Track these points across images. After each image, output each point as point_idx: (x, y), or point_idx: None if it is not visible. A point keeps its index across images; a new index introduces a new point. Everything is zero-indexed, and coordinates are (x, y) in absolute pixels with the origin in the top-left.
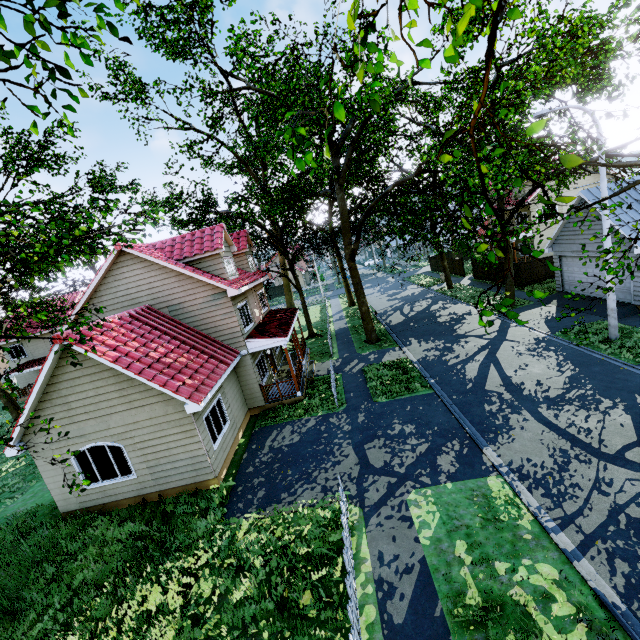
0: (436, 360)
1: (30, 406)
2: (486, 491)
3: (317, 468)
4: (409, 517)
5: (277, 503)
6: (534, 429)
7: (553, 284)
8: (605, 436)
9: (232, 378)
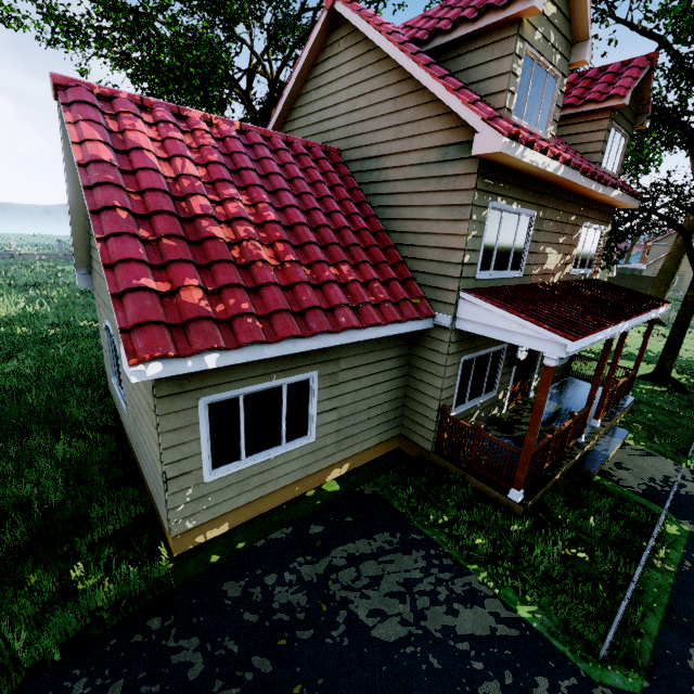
0: None
1: (71, 220)
2: None
3: None
4: None
5: None
6: None
7: None
8: None
9: (389, 358)
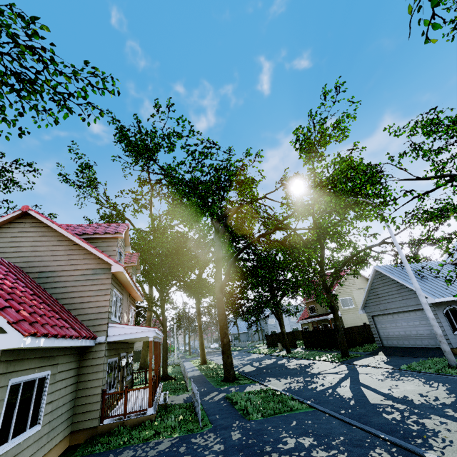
0: (302, 388)
1: None
2: None
3: None
4: None
5: None
6: None
7: (370, 346)
8: None
9: (72, 368)
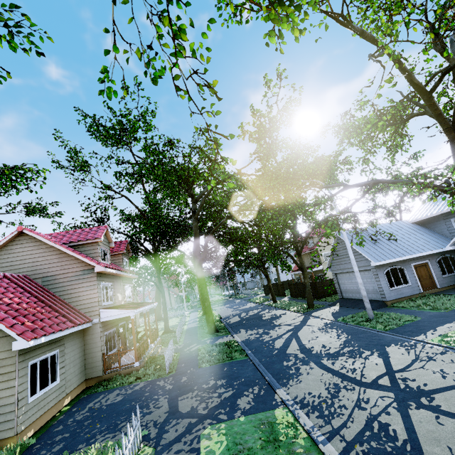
0: (255, 339)
1: None
2: (272, 419)
3: (127, 419)
4: (198, 448)
5: (70, 454)
6: (316, 373)
7: (338, 296)
8: (365, 371)
9: (78, 343)
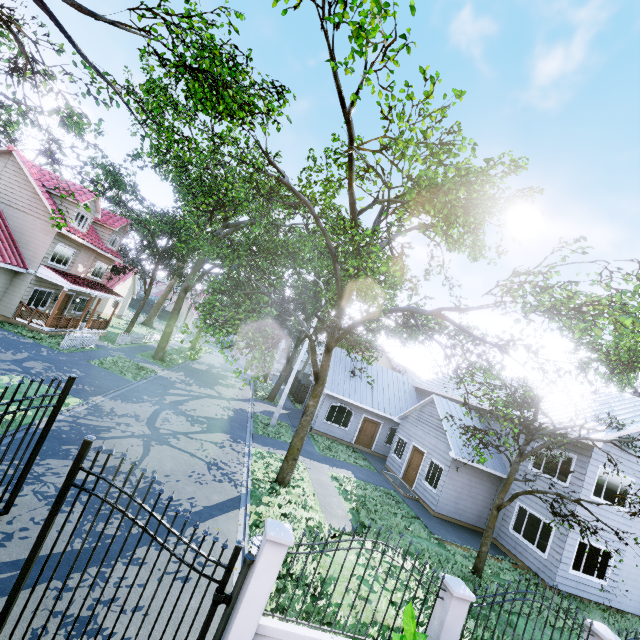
0: (170, 381)
1: None
2: None
3: None
4: None
5: None
6: (145, 409)
7: None
8: (170, 425)
9: (3, 278)
